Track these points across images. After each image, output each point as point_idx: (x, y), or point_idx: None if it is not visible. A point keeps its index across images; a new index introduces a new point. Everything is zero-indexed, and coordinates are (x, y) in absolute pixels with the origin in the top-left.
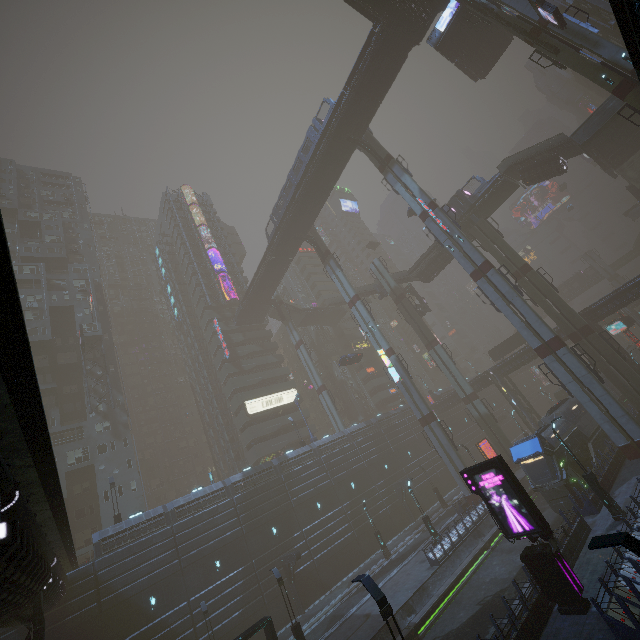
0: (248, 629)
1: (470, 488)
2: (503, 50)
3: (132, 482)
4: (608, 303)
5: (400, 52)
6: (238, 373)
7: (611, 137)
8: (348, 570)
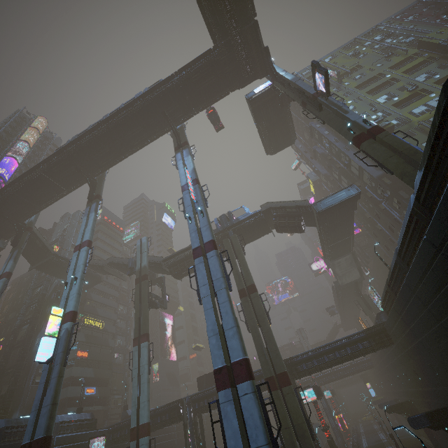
0: None
1: None
2: (287, 145)
3: None
4: (308, 360)
5: (225, 82)
6: None
7: (334, 226)
8: None
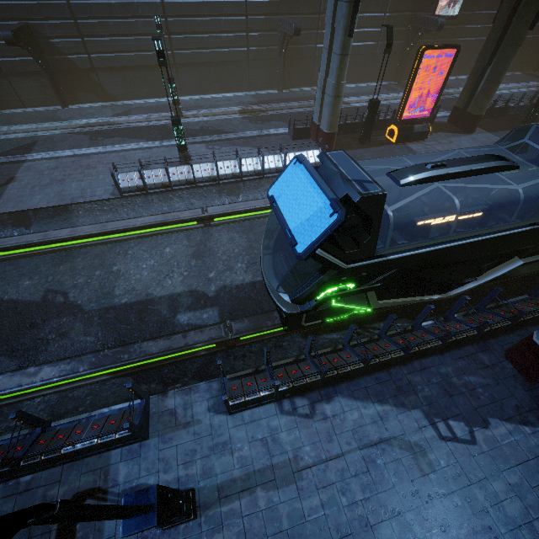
0: None
1: None
2: None
3: None
4: None
5: None
6: None
7: None
8: (149, 94)
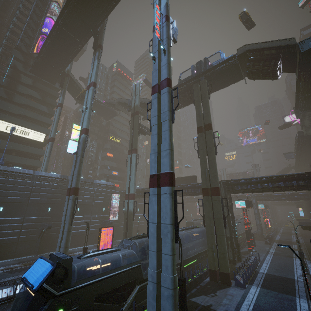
0: None
1: None
2: None
3: None
4: (244, 184)
5: None
6: (7, 100)
7: None
8: None
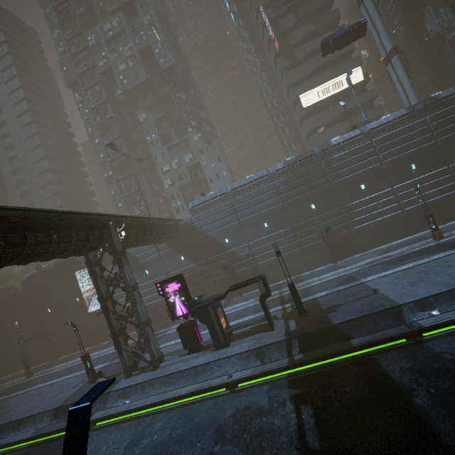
0: (249, 279)
1: None
2: None
3: (223, 171)
4: None
5: None
6: (292, 66)
7: None
8: (388, 241)
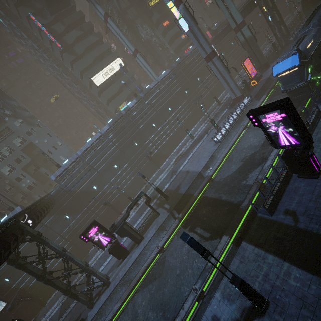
0: (136, 198)
1: (253, 124)
2: None
3: (57, 142)
4: None
5: None
6: (76, 59)
7: None
8: (175, 147)
